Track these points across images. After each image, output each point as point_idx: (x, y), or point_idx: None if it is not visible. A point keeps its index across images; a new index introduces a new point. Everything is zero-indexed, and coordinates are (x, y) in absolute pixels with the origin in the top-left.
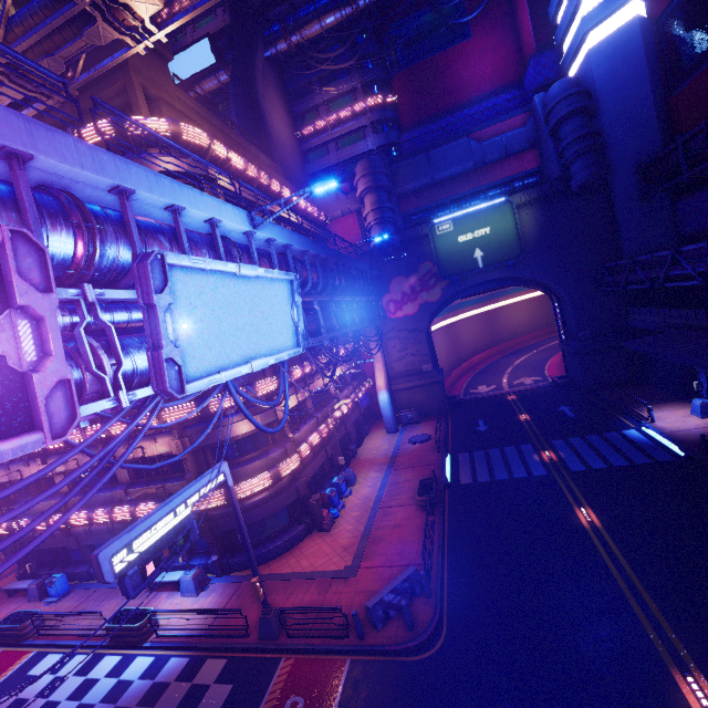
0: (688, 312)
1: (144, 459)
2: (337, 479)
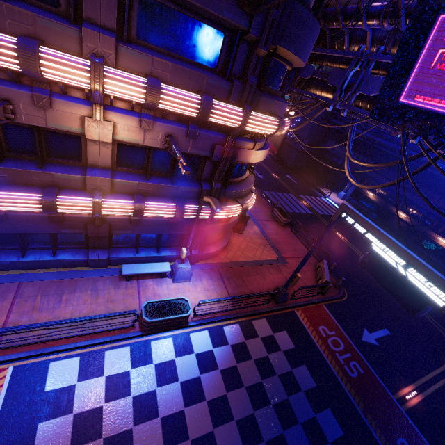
0: (364, 158)
1: (149, 148)
2: None
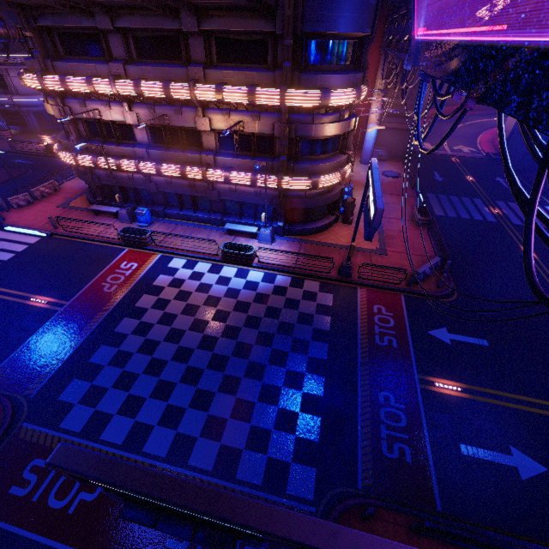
0: None
1: (235, 133)
2: (348, 190)
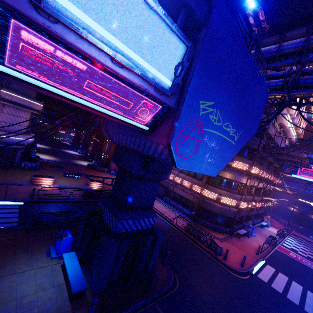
0: None
1: (265, 189)
2: None
